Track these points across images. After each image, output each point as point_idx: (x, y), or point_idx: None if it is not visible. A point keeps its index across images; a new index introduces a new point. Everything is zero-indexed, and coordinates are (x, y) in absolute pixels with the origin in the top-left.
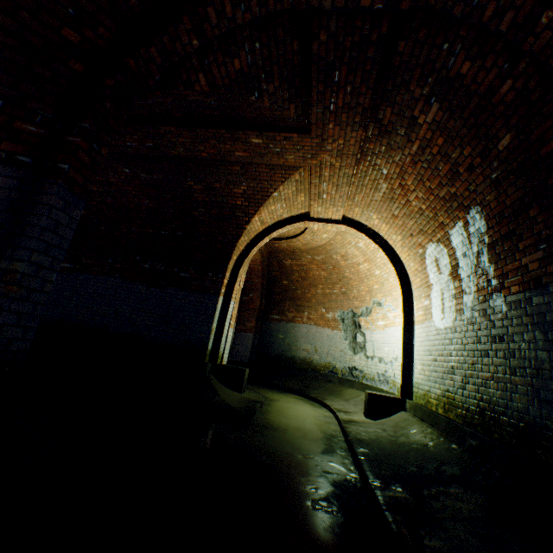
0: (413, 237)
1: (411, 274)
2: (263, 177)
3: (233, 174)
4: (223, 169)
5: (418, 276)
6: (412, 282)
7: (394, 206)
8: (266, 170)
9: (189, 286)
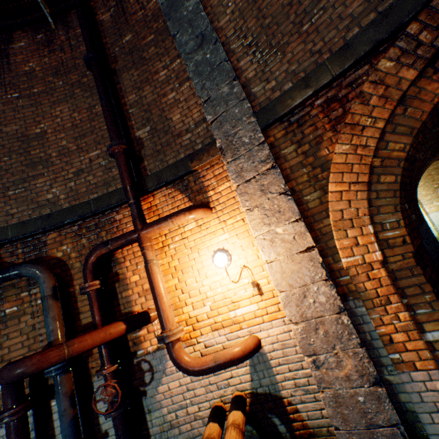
0: (433, 181)
1: (421, 196)
2: (435, 159)
3: (435, 157)
4: (436, 155)
5: (429, 196)
6: (421, 199)
7: (435, 171)
8: (438, 156)
9: (422, 219)
